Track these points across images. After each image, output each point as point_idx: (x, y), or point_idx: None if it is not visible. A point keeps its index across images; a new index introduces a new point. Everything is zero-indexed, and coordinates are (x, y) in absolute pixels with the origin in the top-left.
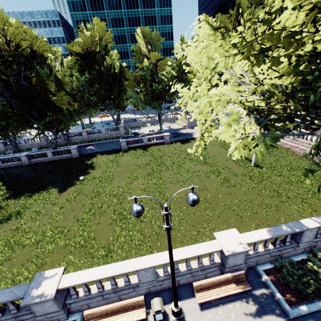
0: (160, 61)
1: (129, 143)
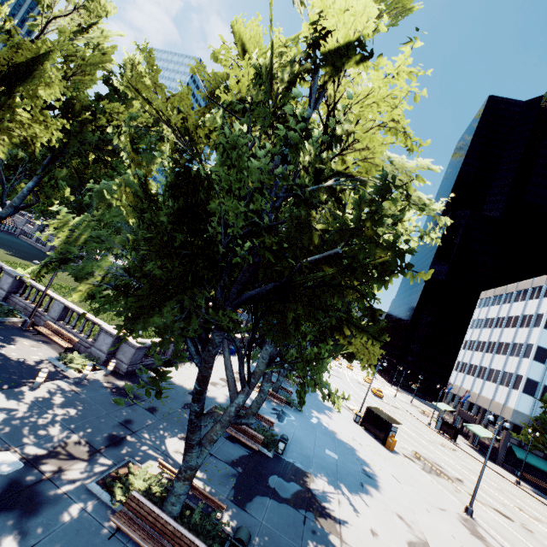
0: None
1: None
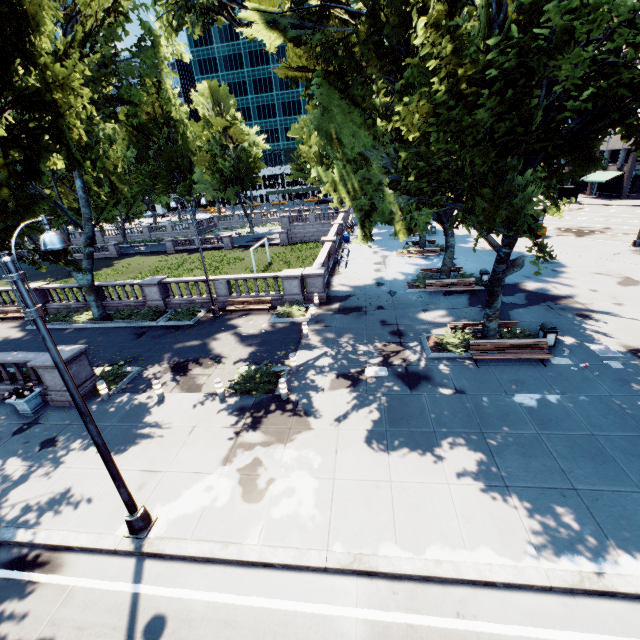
0: (231, 129)
1: (178, 244)
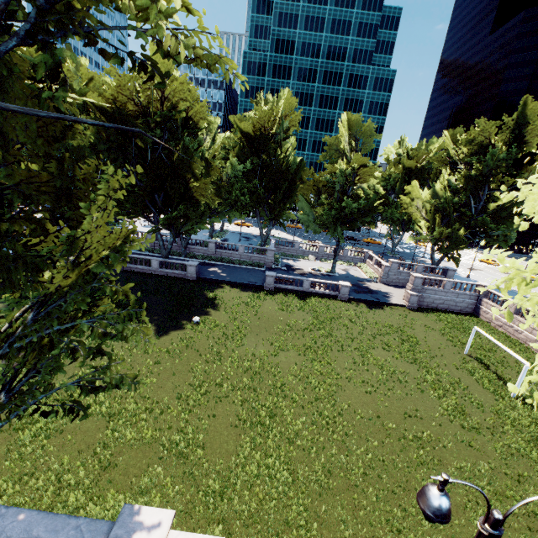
0: (365, 168)
1: (279, 280)
